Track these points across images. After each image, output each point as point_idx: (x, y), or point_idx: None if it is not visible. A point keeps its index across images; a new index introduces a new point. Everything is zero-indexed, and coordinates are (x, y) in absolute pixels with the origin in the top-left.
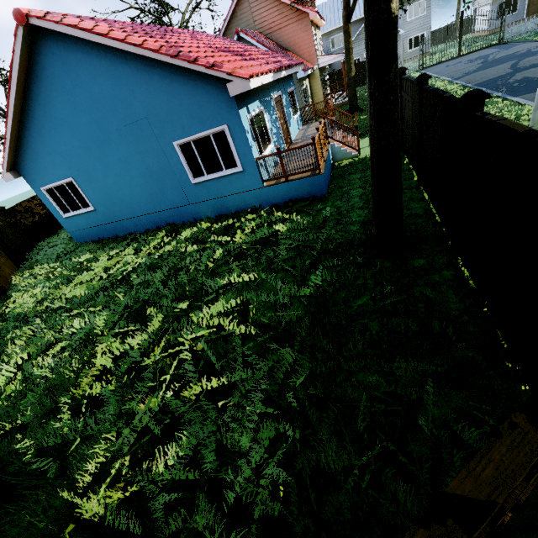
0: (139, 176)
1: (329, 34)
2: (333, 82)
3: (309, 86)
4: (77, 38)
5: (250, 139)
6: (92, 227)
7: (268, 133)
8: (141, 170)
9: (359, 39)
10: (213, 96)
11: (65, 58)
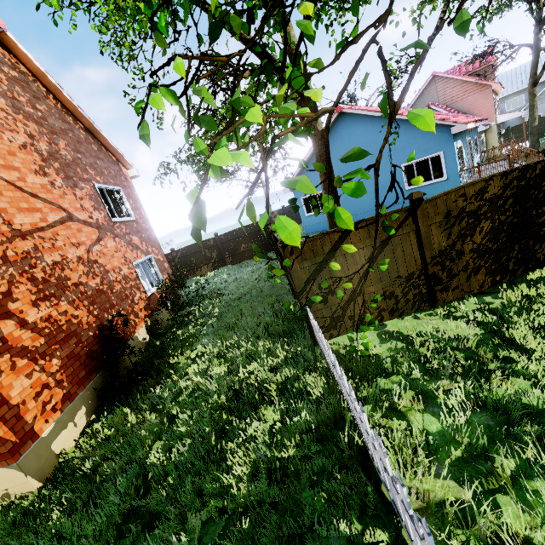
0: (369, 187)
1: (504, 99)
2: (507, 137)
3: (485, 139)
4: (362, 115)
5: (457, 160)
6: (321, 222)
7: (463, 160)
8: (372, 183)
9: (541, 98)
10: (437, 136)
11: (351, 126)
